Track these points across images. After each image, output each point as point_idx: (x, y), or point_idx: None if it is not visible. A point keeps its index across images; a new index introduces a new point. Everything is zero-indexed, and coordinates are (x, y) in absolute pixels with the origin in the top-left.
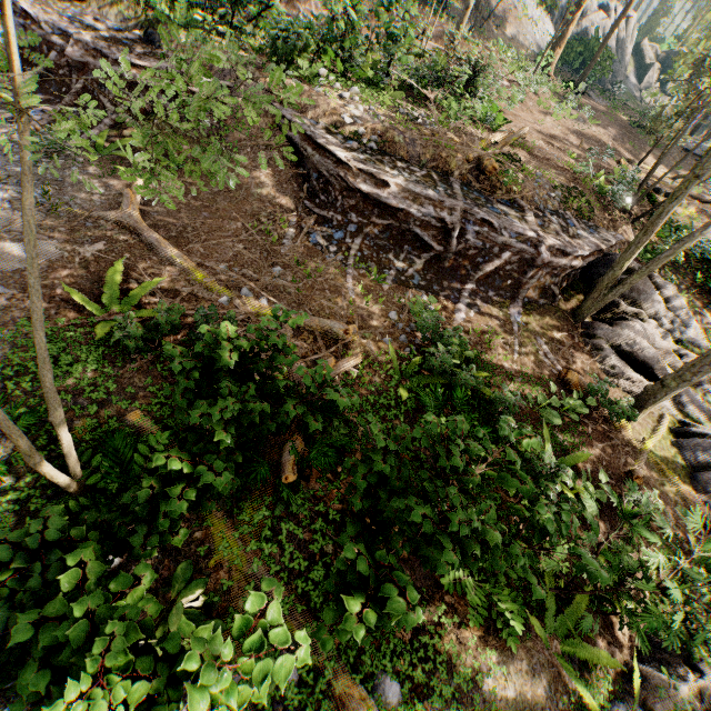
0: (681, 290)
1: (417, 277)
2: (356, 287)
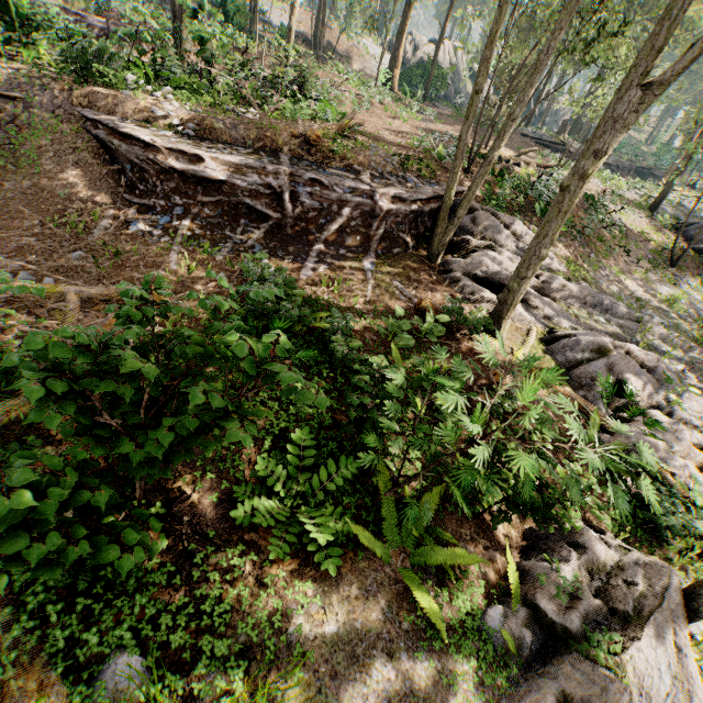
0: (533, 229)
1: (258, 246)
2: (180, 260)
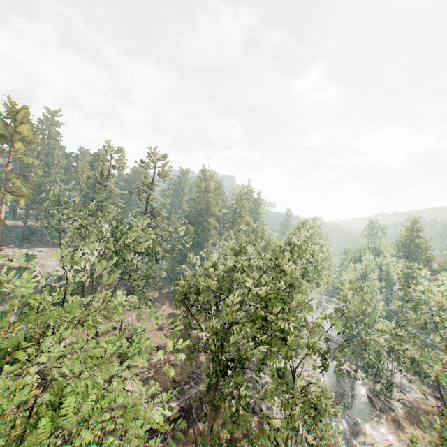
0: None
1: (185, 426)
2: None
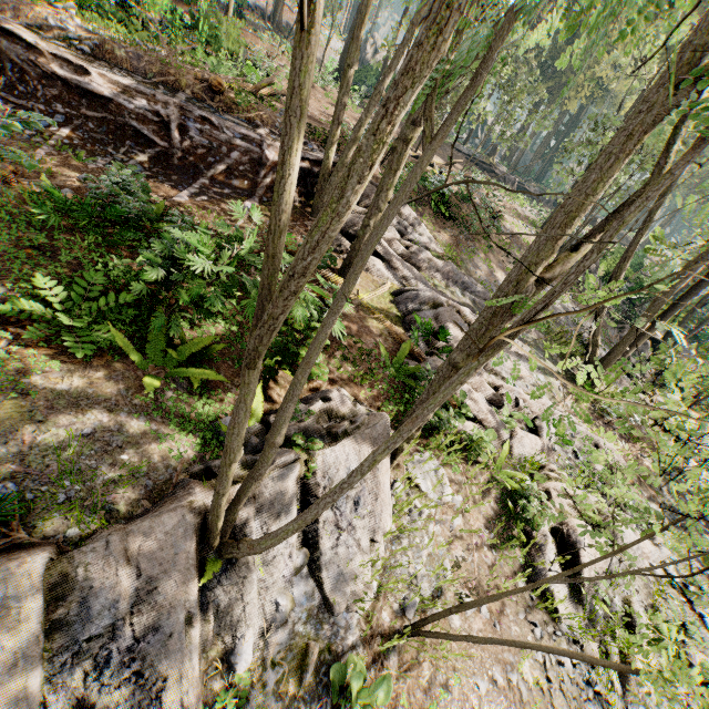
0: (424, 216)
1: (139, 168)
2: (46, 158)
